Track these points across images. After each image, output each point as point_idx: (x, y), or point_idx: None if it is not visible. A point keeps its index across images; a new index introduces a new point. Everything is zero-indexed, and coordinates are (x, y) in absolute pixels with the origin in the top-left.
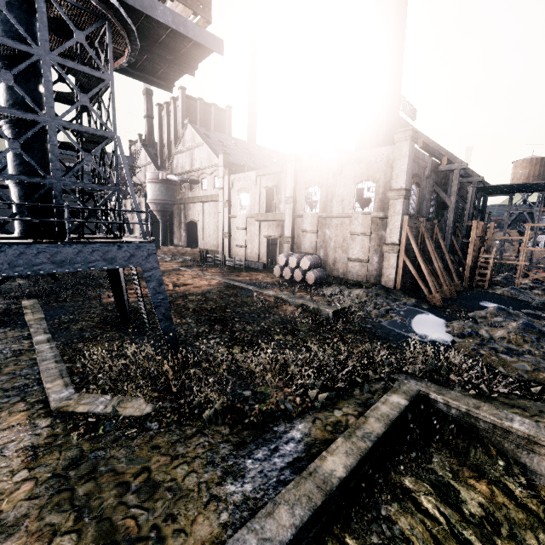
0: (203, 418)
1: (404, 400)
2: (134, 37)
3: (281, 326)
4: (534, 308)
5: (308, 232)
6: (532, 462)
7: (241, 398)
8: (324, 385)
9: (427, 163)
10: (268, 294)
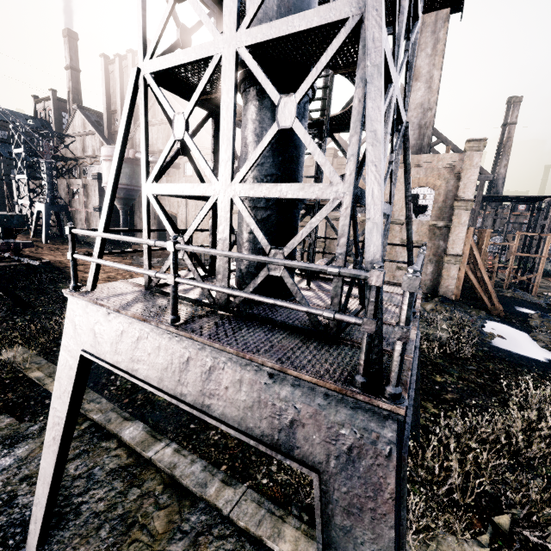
0: None
1: None
2: None
3: None
4: (550, 310)
5: None
6: None
7: (544, 493)
8: None
9: None
10: None
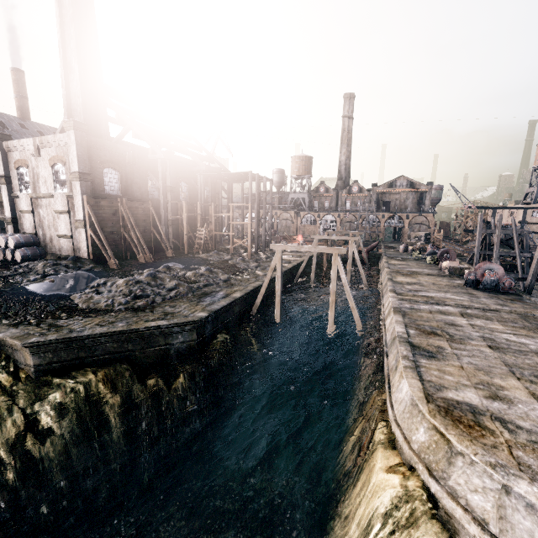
0: None
1: None
2: None
3: None
4: (206, 264)
5: (25, 212)
6: (19, 357)
7: None
8: None
9: (125, 152)
10: None
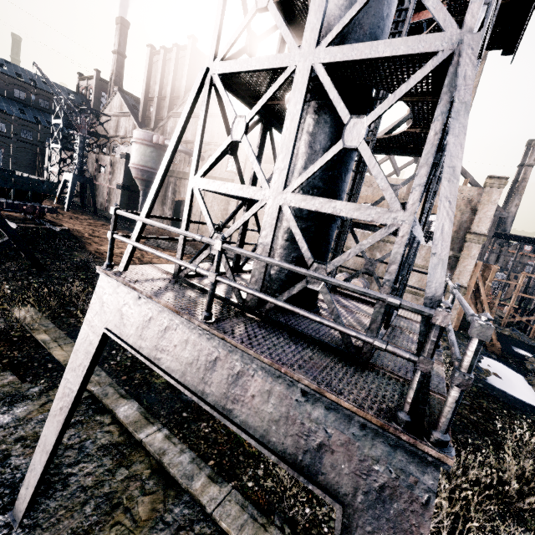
0: None
1: None
2: None
3: None
4: None
5: None
6: None
7: None
8: None
9: None
10: None
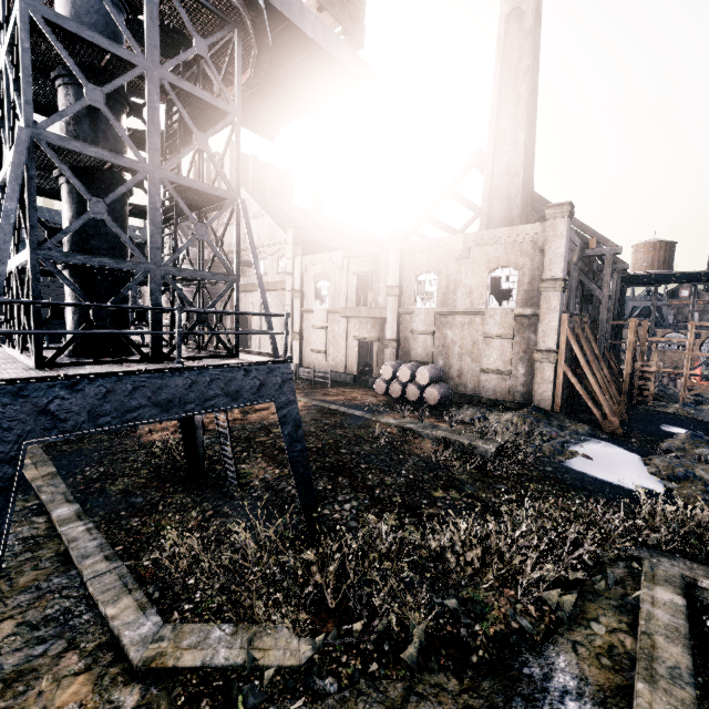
0: (405, 660)
1: (677, 596)
2: (266, 56)
3: (431, 474)
4: None
5: (421, 333)
6: None
7: (446, 613)
8: (555, 578)
9: (575, 246)
10: (386, 422)
